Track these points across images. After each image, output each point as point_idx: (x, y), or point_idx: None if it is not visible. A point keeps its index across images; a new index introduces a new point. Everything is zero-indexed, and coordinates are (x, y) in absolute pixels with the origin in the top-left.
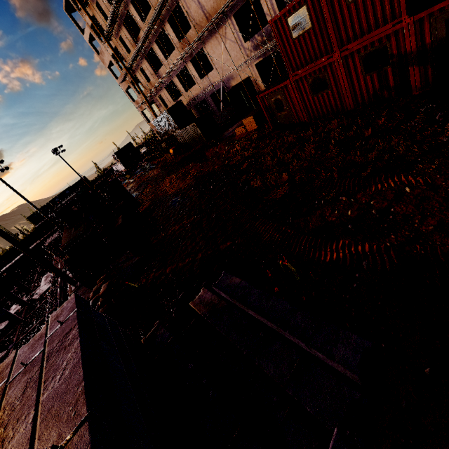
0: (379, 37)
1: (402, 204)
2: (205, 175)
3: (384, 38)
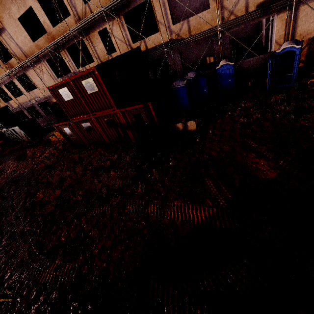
0: (108, 113)
1: (95, 229)
2: (15, 178)
3: (111, 114)
